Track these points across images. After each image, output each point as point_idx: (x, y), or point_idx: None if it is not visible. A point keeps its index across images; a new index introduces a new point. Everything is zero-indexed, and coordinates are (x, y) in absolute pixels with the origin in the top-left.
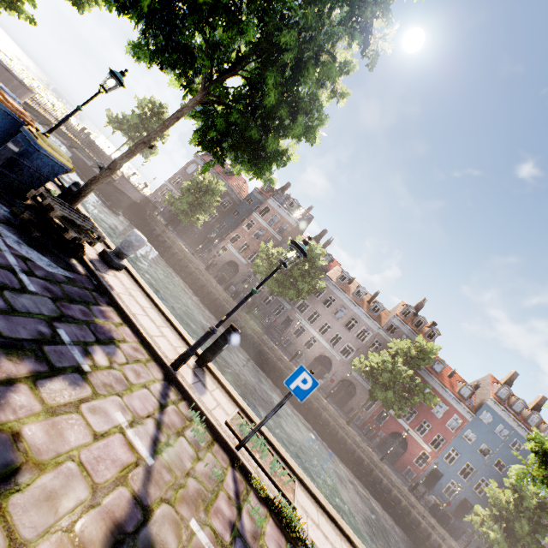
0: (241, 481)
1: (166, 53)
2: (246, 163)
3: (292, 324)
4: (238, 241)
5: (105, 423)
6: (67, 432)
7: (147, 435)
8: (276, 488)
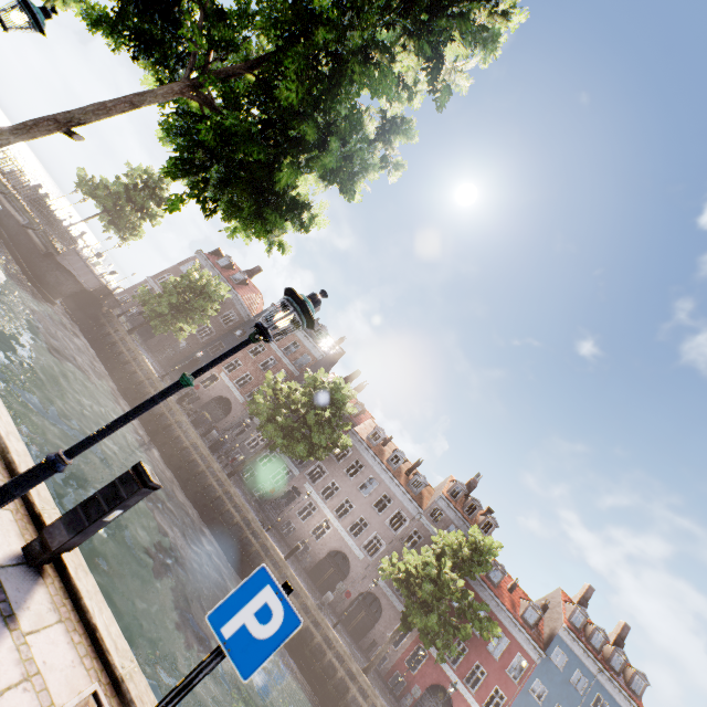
0: None
1: (132, 6)
2: (245, 215)
3: (298, 498)
4: (237, 369)
5: None
6: None
7: None
8: None
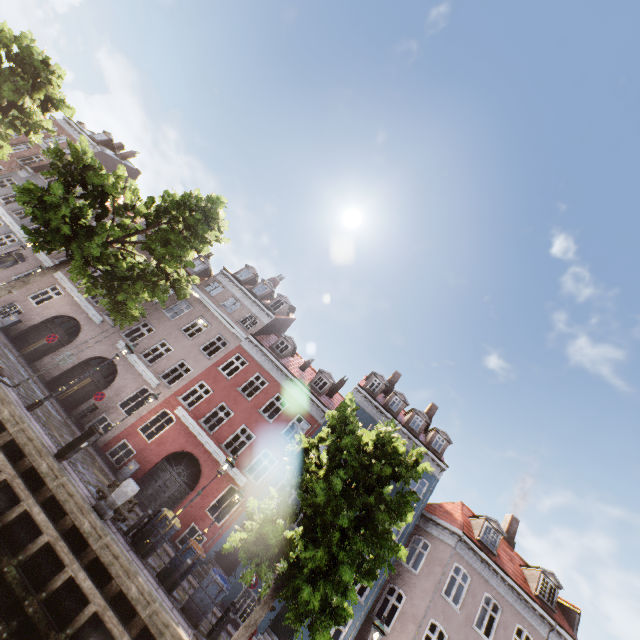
0: None
1: None
2: None
3: (21, 263)
4: None
5: None
6: None
7: None
8: None
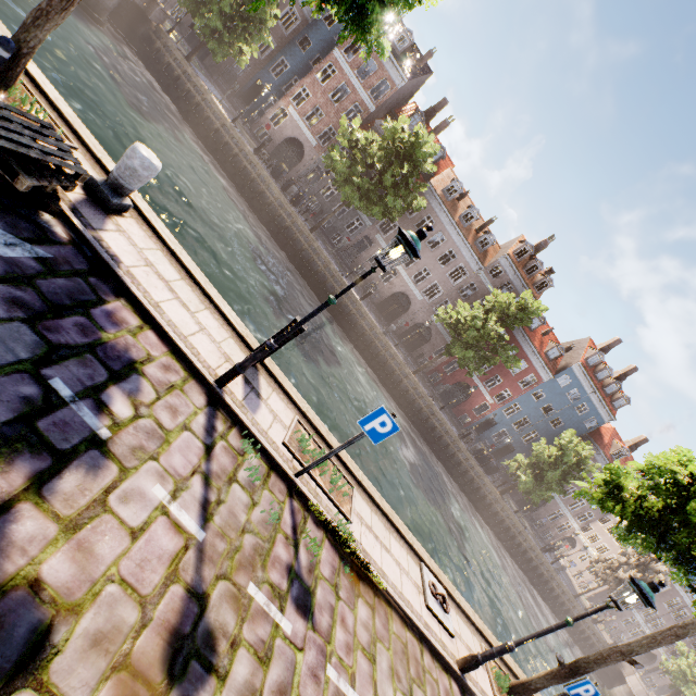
0: (299, 510)
1: None
2: None
3: (370, 248)
4: (306, 102)
5: (143, 509)
6: (98, 547)
7: (195, 501)
8: (334, 505)
